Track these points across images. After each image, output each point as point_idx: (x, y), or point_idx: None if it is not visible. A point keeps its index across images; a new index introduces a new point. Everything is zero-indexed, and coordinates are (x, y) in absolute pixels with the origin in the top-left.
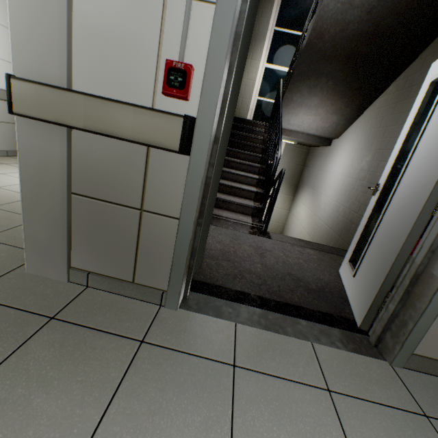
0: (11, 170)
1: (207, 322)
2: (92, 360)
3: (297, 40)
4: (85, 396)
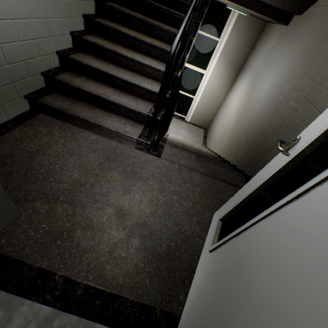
0: None
1: None
2: None
3: (207, 41)
4: None
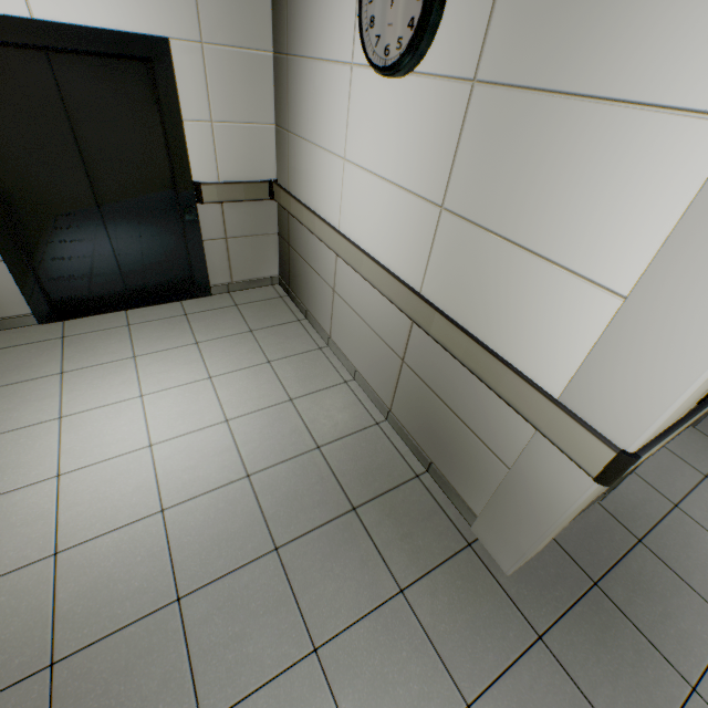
0: (38, 451)
1: (627, 487)
2: (652, 580)
3: None
4: (684, 598)
